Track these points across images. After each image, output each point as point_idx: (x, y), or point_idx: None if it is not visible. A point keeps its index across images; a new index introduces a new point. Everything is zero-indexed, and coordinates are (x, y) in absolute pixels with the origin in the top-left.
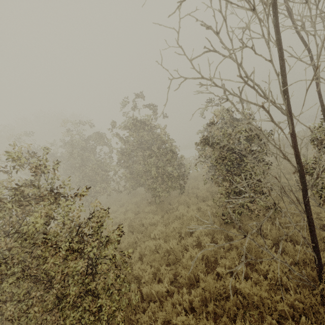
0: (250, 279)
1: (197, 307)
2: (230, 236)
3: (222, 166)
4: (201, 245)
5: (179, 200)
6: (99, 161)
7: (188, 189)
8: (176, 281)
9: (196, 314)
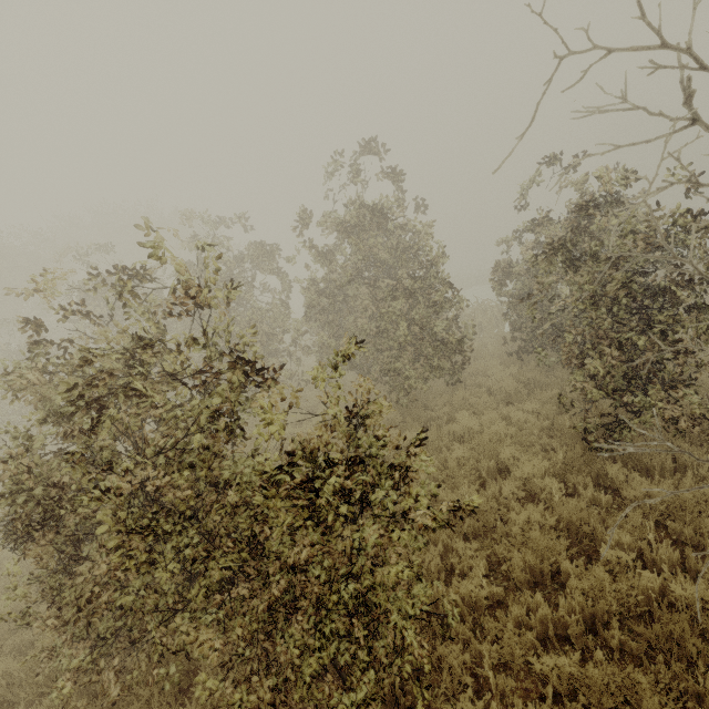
0: (693, 575)
1: (577, 635)
2: (606, 480)
3: (602, 313)
4: (540, 496)
5: (453, 400)
6: (260, 311)
7: (462, 378)
8: (495, 574)
9: (573, 651)
